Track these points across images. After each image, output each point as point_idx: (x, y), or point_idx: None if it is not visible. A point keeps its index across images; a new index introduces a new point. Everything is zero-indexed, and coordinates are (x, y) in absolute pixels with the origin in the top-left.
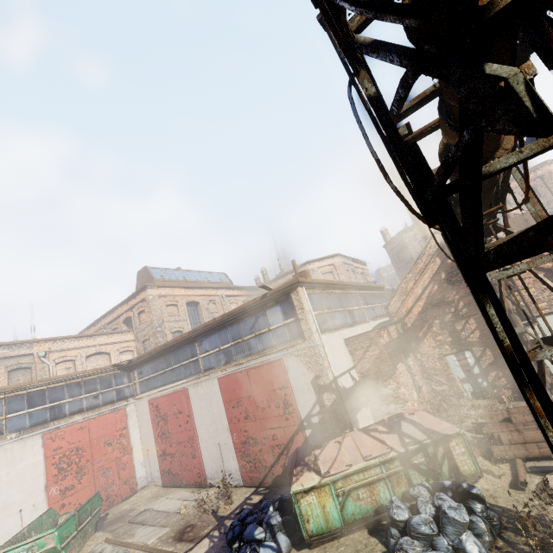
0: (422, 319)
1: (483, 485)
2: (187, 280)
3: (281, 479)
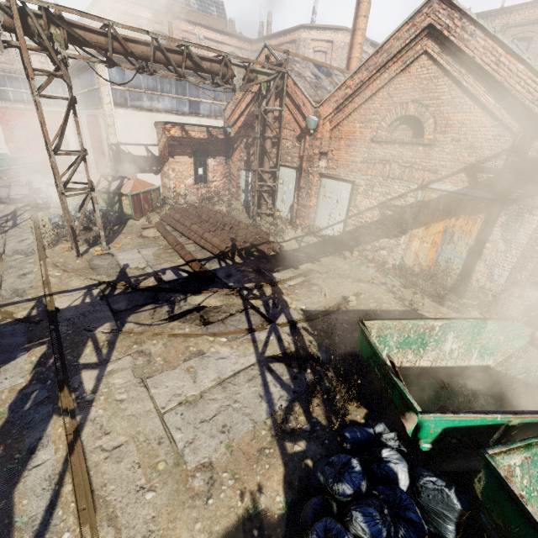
0: (239, 133)
1: (138, 222)
2: None
3: None
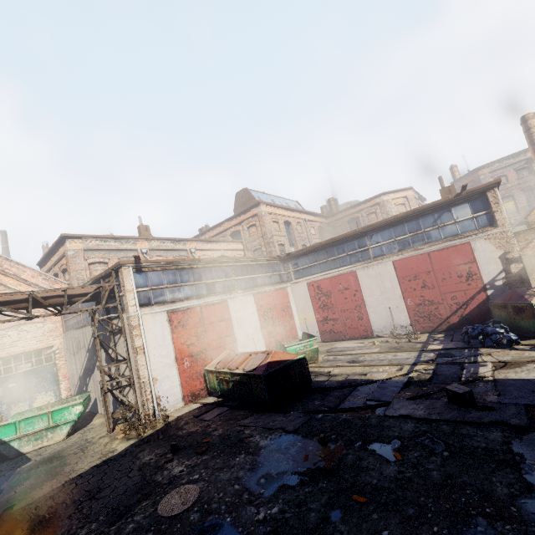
0: None
1: None
2: (275, 203)
3: (456, 325)
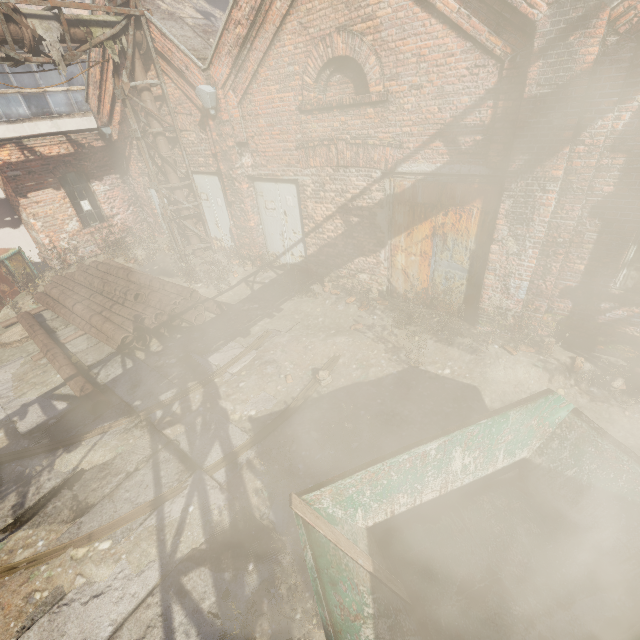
0: (123, 133)
1: None
2: None
3: None
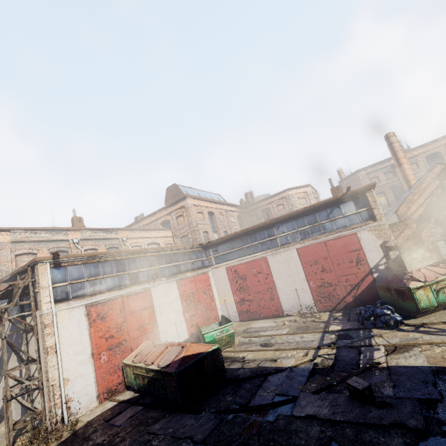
0: (421, 219)
1: None
2: (201, 196)
3: (351, 304)
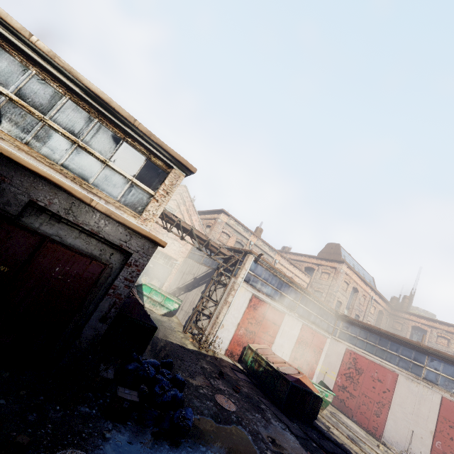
0: None
1: None
2: (354, 268)
3: None
